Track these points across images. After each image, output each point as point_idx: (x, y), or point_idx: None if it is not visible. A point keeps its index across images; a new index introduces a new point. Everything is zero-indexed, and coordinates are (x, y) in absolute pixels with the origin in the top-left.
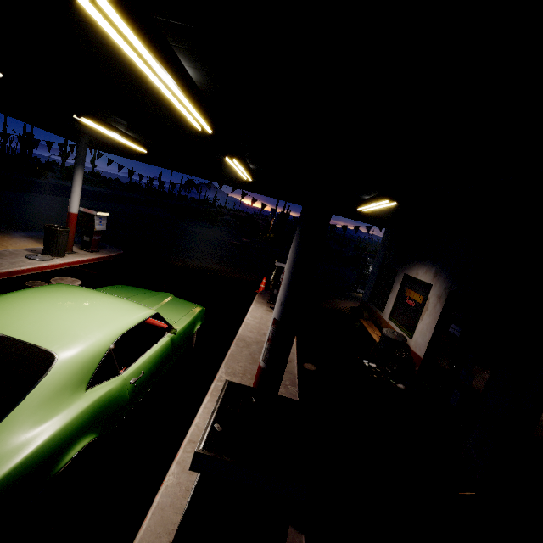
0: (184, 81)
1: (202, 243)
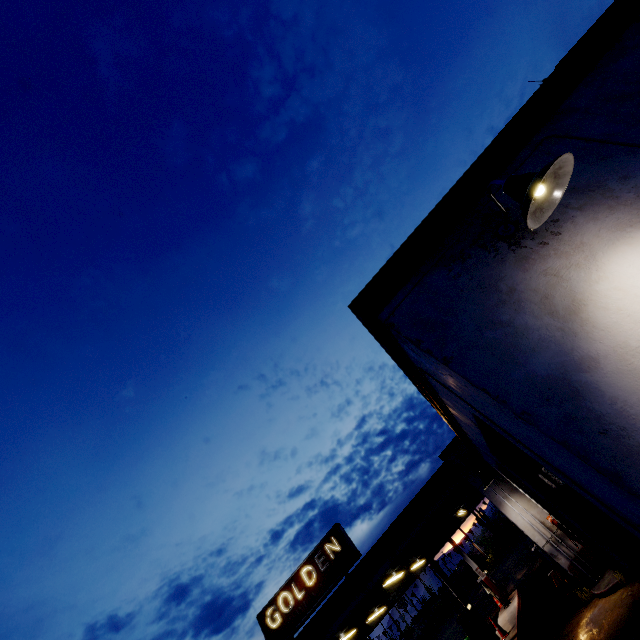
0: (395, 573)
1: (458, 635)
